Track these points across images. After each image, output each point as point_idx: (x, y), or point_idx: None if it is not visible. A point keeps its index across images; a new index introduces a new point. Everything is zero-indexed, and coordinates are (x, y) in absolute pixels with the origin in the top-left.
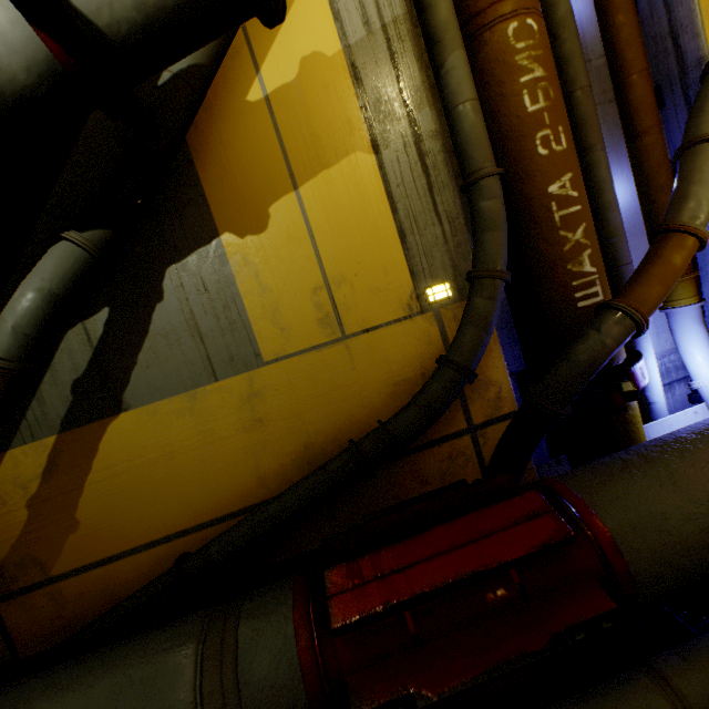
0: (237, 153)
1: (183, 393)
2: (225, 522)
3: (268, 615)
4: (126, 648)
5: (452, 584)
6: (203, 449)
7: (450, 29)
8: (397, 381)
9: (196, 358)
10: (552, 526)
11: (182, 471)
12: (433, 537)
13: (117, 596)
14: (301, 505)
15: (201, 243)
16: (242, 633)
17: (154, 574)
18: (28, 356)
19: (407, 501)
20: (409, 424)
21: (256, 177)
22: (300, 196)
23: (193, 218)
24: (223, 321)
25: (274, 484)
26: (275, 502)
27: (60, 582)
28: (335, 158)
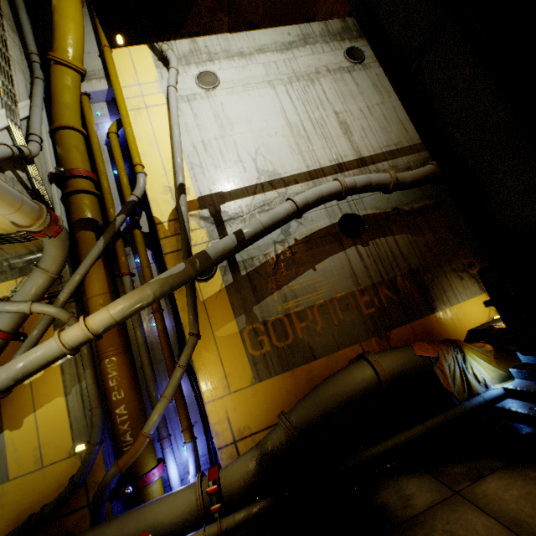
0: (17, 401)
1: None
2: None
3: None
4: None
5: None
6: None
7: (86, 364)
8: (61, 484)
9: None
10: None
11: None
12: None
13: None
14: None
15: None
16: None
17: None
18: None
19: None
20: (50, 507)
21: (22, 409)
22: (36, 414)
23: None
24: None
25: (3, 534)
26: None
27: None
28: (51, 399)
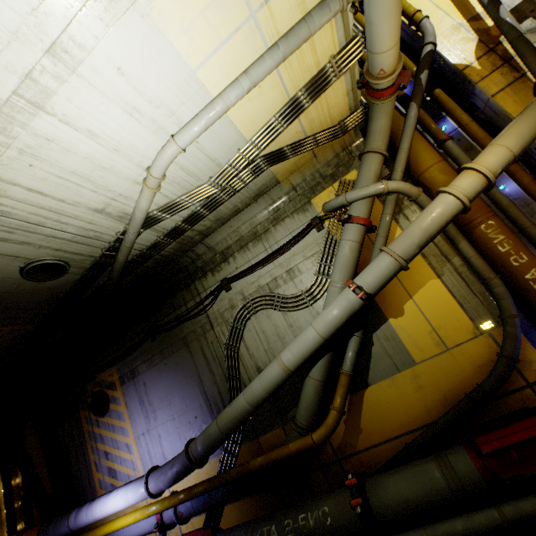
0: (387, 291)
1: (388, 378)
2: (417, 431)
3: (456, 453)
4: (407, 464)
5: (526, 440)
6: (401, 399)
7: (456, 236)
8: (479, 365)
9: (390, 364)
10: None
11: (394, 409)
12: (515, 426)
13: (381, 461)
14: (452, 420)
15: (382, 323)
16: (449, 457)
17: (393, 452)
18: (353, 370)
19: (501, 416)
20: (491, 384)
21: (395, 297)
22: (413, 300)
23: (377, 315)
24: (396, 349)
25: (434, 414)
26: (439, 420)
27: (359, 453)
28: (423, 284)
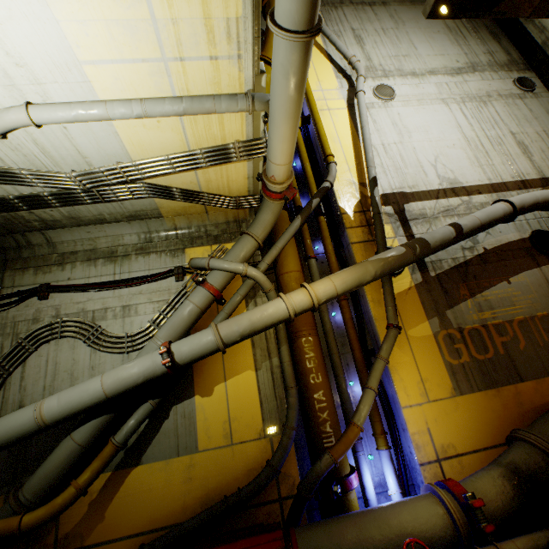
0: (208, 366)
1: (164, 460)
2: (164, 530)
3: None
4: None
5: None
6: (165, 488)
7: (283, 338)
8: (250, 468)
9: (174, 444)
10: (279, 543)
11: (153, 498)
12: (240, 542)
13: None
14: (198, 524)
15: (188, 397)
16: None
17: None
18: (125, 442)
19: (238, 528)
20: (249, 491)
21: (212, 375)
22: (226, 384)
23: (187, 388)
24: (187, 430)
25: (189, 513)
26: (188, 521)
27: None
28: (241, 371)
